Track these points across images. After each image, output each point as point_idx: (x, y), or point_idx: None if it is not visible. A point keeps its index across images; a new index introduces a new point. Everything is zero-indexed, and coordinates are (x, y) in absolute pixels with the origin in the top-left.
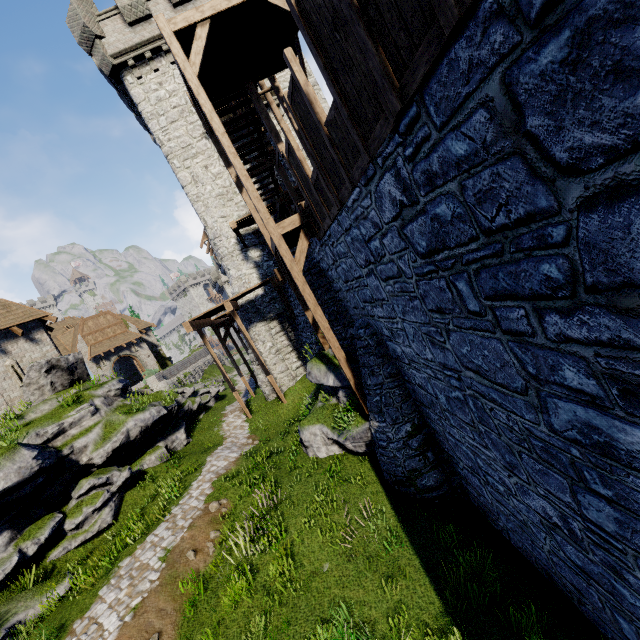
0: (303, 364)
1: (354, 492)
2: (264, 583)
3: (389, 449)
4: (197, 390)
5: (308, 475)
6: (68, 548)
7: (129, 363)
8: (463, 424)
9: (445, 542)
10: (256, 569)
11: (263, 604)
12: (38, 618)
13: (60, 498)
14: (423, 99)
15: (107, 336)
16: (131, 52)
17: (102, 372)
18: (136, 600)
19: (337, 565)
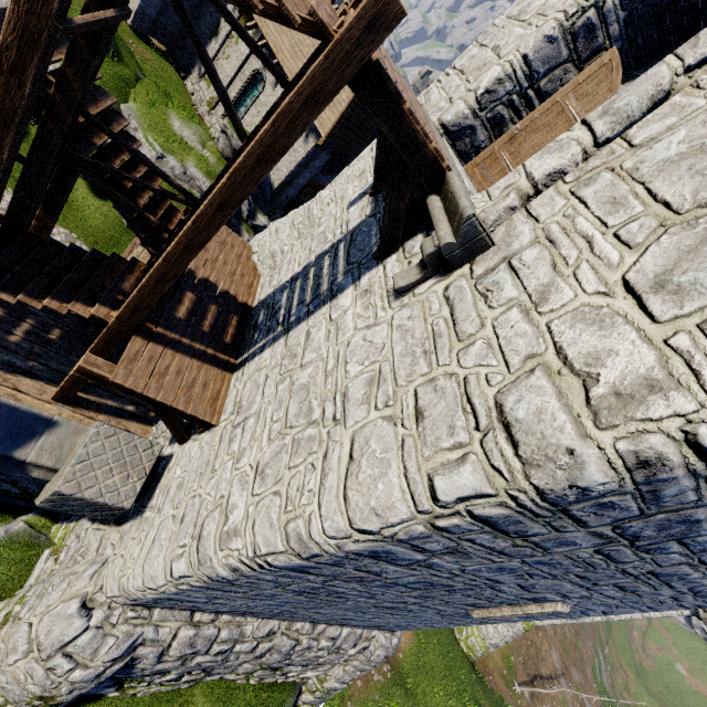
0: None
1: None
2: None
3: None
4: None
5: None
6: None
7: None
8: None
9: None
10: None
11: None
12: None
13: None
14: None
15: None
16: None
17: None
18: None
19: None
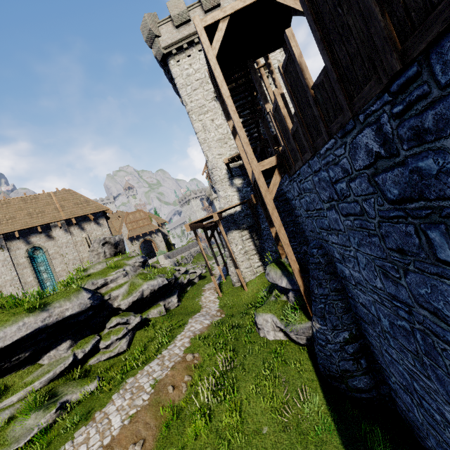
0: (262, 264)
1: (293, 374)
2: (217, 427)
3: (327, 348)
4: (188, 270)
5: (258, 351)
6: (100, 359)
7: (149, 244)
8: (404, 349)
9: (370, 442)
10: (213, 414)
11: (215, 444)
12: (77, 401)
13: (99, 326)
14: (428, 58)
15: (139, 225)
16: (175, 45)
17: (133, 247)
18: (133, 410)
19: (274, 431)
